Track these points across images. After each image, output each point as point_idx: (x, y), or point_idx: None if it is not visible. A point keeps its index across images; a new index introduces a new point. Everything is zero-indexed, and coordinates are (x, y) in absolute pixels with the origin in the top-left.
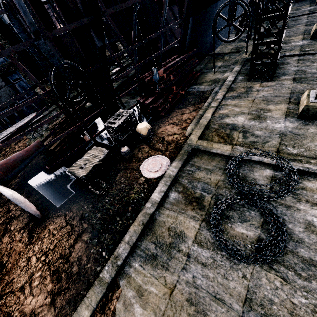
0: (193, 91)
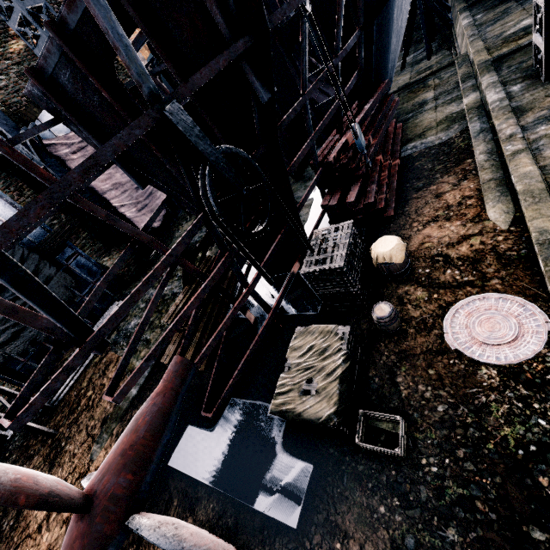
0: (420, 152)
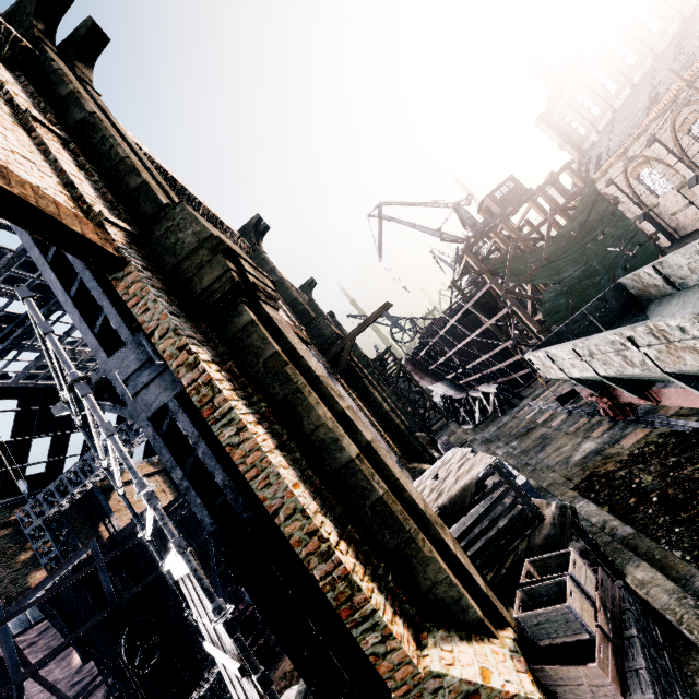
0: None
